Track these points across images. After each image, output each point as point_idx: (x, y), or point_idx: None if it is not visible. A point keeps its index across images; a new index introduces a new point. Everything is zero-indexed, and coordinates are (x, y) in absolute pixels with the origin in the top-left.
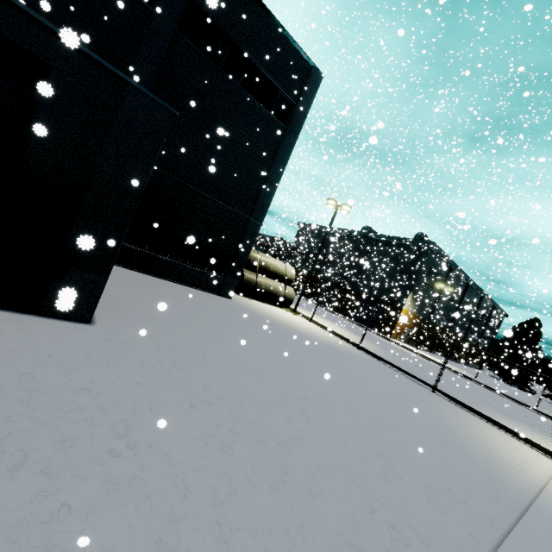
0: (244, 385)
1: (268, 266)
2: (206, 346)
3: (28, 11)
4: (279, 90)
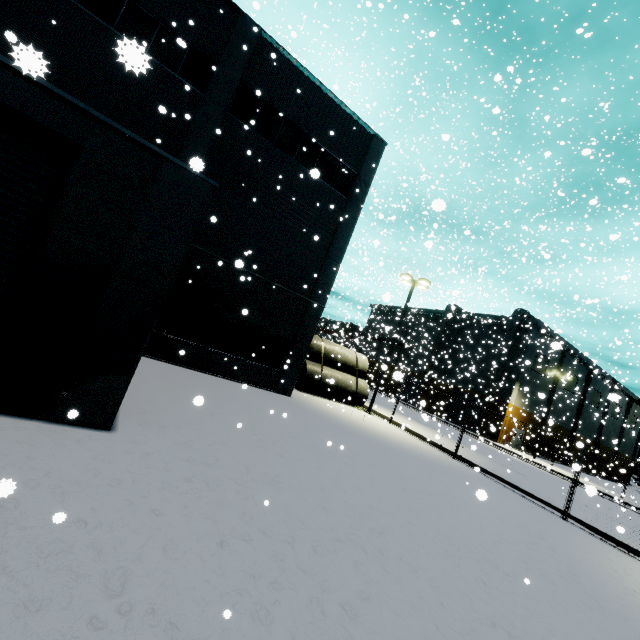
0: (297, 513)
1: (335, 355)
2: (252, 457)
3: (62, 94)
4: (337, 162)
